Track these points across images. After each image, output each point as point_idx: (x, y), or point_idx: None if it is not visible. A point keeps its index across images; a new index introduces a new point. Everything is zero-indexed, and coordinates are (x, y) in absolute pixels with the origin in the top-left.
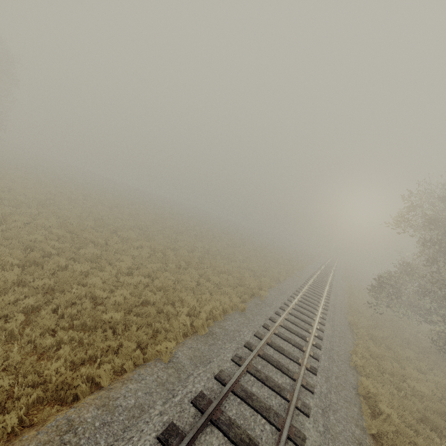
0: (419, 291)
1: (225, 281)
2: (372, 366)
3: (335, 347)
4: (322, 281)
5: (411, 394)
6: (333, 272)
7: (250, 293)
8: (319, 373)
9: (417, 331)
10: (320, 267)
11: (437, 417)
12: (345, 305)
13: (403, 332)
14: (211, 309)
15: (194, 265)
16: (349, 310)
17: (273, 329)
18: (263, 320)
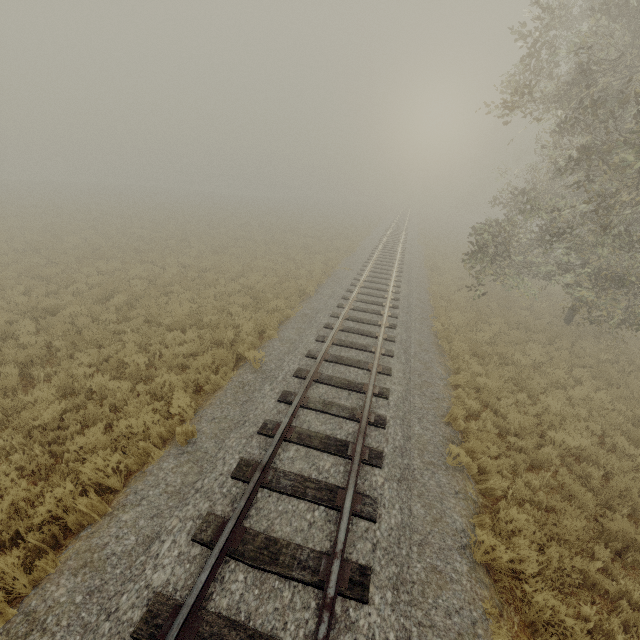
0: (543, 239)
1: (168, 355)
2: (489, 443)
3: (414, 426)
4: (386, 262)
5: (559, 459)
6: (404, 236)
7: (237, 356)
8: (376, 583)
9: (533, 298)
10: (383, 235)
11: (628, 526)
12: (426, 297)
13: (515, 309)
14: (87, 481)
15: (88, 341)
16: (433, 305)
17: (254, 483)
18: (241, 448)
